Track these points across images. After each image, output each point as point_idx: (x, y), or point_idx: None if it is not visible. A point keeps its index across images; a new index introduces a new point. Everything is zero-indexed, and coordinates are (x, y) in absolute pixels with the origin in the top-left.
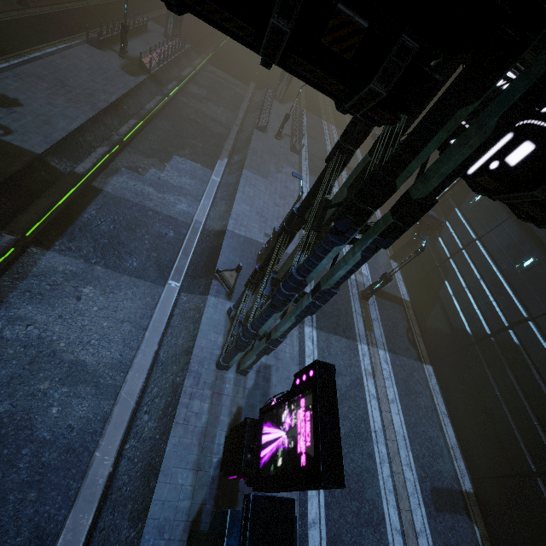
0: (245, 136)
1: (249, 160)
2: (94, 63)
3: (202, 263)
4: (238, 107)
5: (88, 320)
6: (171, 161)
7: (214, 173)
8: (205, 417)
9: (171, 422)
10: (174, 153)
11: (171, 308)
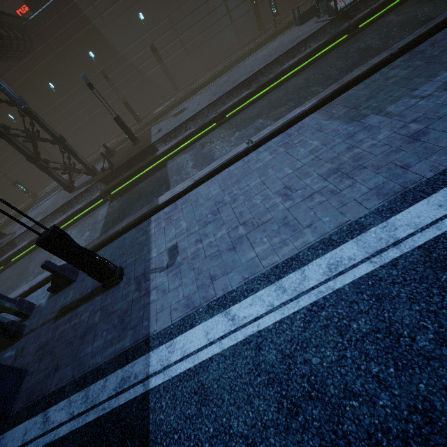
0: None
1: (360, 87)
2: (277, 45)
3: None
4: None
5: None
6: (247, 128)
7: (257, 134)
8: None
9: None
10: (263, 115)
11: None
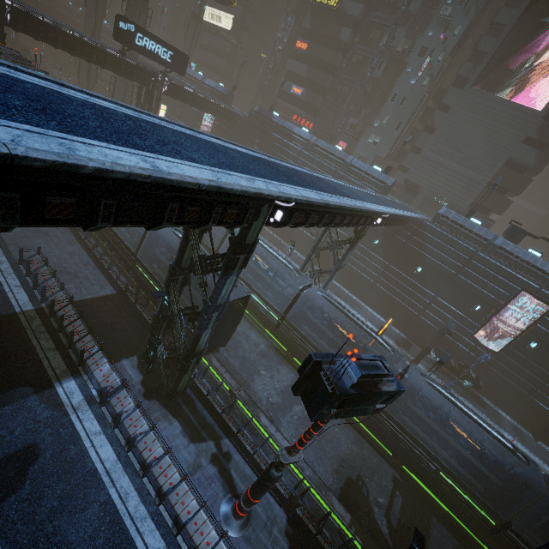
0: None
1: None
2: None
3: None
4: None
5: None
6: None
7: None
8: None
9: None
10: None
11: None
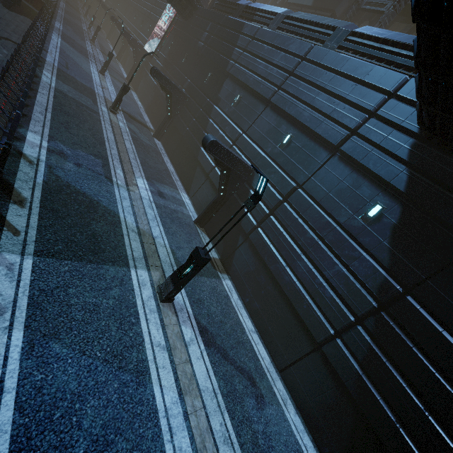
0: None
1: None
2: None
3: None
4: None
5: None
6: None
7: None
8: None
9: None
10: None
11: None
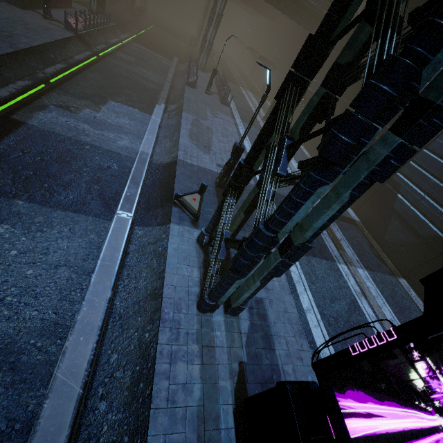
0: (177, 91)
1: (186, 106)
2: (13, 16)
3: (155, 194)
4: (166, 73)
5: (1, 269)
6: (107, 105)
7: (154, 114)
8: (197, 388)
9: (147, 409)
10: (109, 98)
11: (125, 241)
